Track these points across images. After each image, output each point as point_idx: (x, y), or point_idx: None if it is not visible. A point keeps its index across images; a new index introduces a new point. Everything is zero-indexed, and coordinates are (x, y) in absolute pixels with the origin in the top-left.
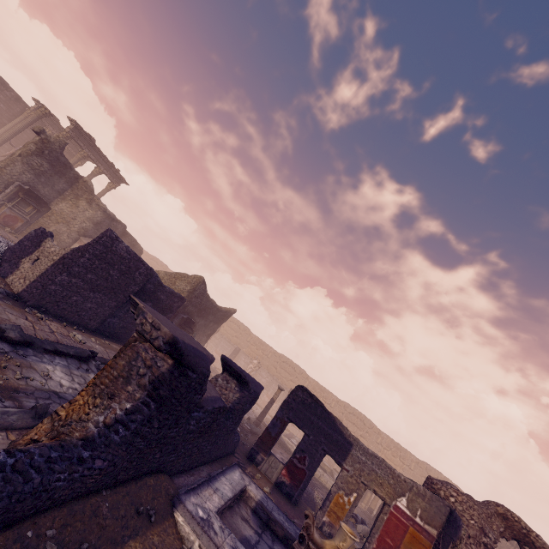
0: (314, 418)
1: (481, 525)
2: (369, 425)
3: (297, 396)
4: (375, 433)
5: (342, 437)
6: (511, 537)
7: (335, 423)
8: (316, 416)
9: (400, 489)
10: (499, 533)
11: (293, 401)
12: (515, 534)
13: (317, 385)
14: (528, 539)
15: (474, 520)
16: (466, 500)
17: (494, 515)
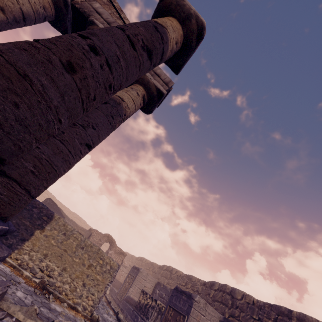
0: (52, 209)
1: (100, 238)
2: (83, 222)
3: (46, 202)
4: (85, 226)
5: (62, 215)
6: (108, 241)
7: (60, 211)
8: (53, 208)
9: (77, 229)
10: (105, 241)
11: (44, 203)
12: (109, 240)
13: (61, 204)
14: (112, 241)
15: (99, 237)
16: (98, 233)
17: (105, 236)
